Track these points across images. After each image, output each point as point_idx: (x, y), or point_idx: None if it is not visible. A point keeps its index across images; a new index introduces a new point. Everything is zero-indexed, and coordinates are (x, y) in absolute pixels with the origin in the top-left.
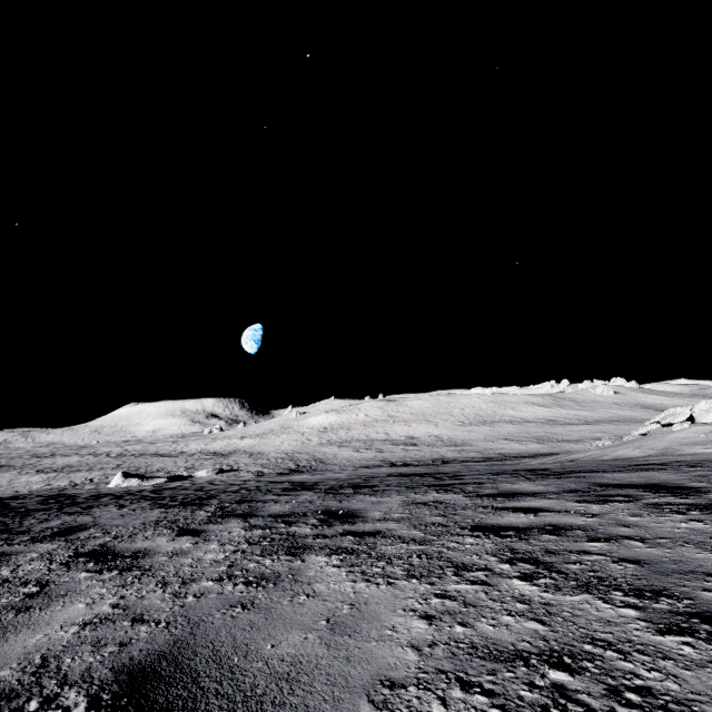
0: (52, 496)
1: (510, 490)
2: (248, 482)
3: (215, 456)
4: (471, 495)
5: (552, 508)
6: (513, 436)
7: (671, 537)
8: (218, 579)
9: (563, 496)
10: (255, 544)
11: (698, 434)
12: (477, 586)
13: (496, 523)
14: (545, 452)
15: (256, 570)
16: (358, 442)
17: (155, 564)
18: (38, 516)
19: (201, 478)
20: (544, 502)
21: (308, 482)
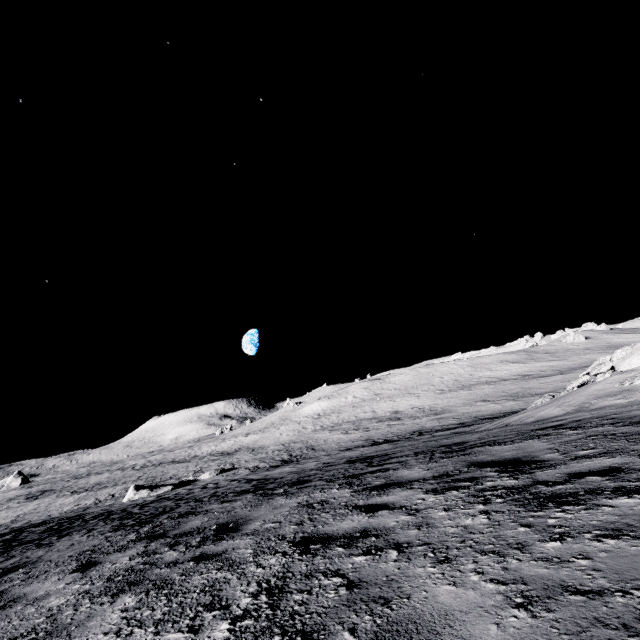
0: (67, 519)
1: (396, 478)
2: (232, 482)
3: (221, 456)
4: (358, 489)
5: (395, 504)
6: (489, 397)
7: (432, 543)
8: (17, 636)
9: (424, 484)
10: (109, 580)
11: (613, 384)
12: (185, 635)
13: (326, 531)
14: (518, 409)
15: (61, 620)
16: (348, 423)
17: (1, 617)
18: (12, 552)
19: (204, 481)
20: (401, 494)
21: (273, 478)
